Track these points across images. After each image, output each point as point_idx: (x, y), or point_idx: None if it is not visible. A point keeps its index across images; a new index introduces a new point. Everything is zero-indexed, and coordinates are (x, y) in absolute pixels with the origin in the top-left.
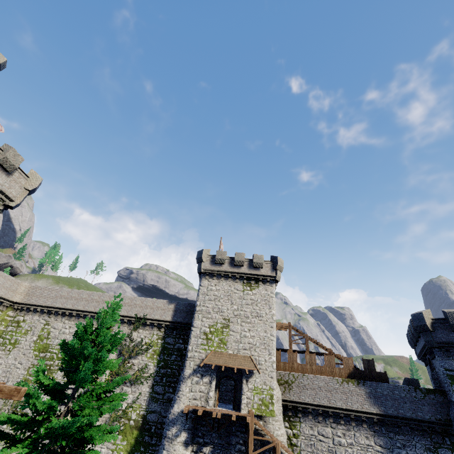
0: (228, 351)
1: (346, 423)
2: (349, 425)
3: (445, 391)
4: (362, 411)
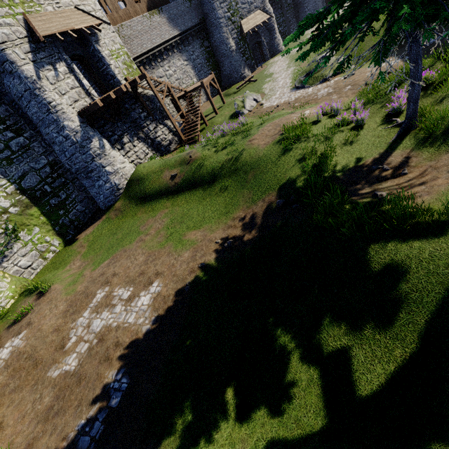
0: (46, 8)
1: (167, 57)
2: (168, 58)
3: None
4: (172, 38)
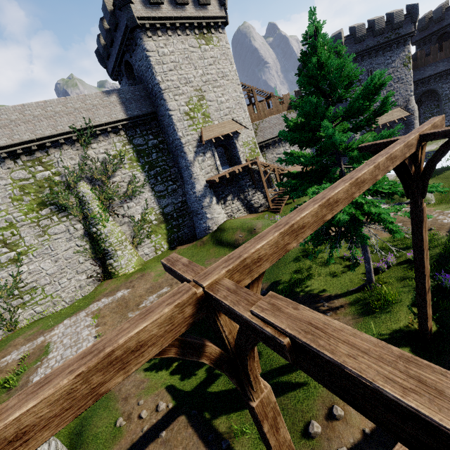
0: (214, 123)
1: None
2: None
3: None
4: None
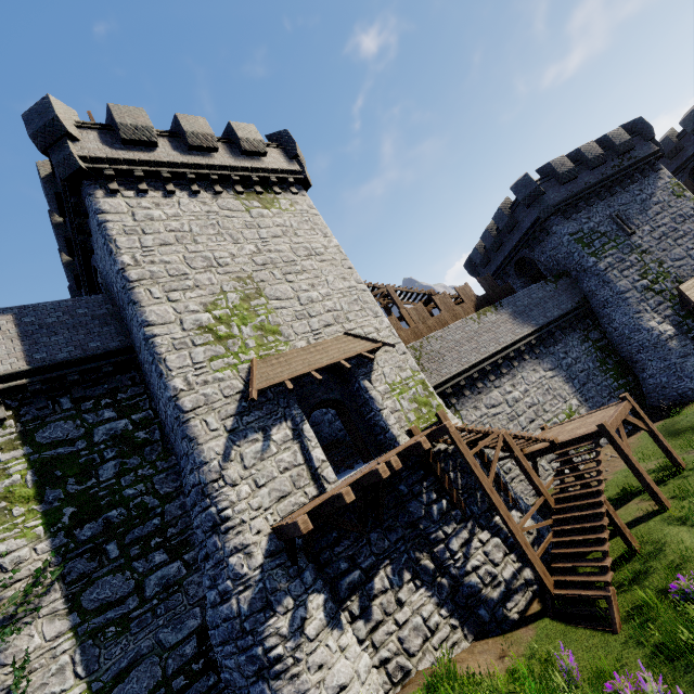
0: (295, 344)
1: (508, 370)
2: (512, 370)
3: (567, 271)
4: (519, 340)
